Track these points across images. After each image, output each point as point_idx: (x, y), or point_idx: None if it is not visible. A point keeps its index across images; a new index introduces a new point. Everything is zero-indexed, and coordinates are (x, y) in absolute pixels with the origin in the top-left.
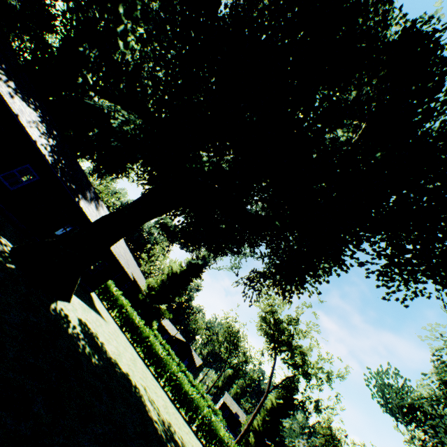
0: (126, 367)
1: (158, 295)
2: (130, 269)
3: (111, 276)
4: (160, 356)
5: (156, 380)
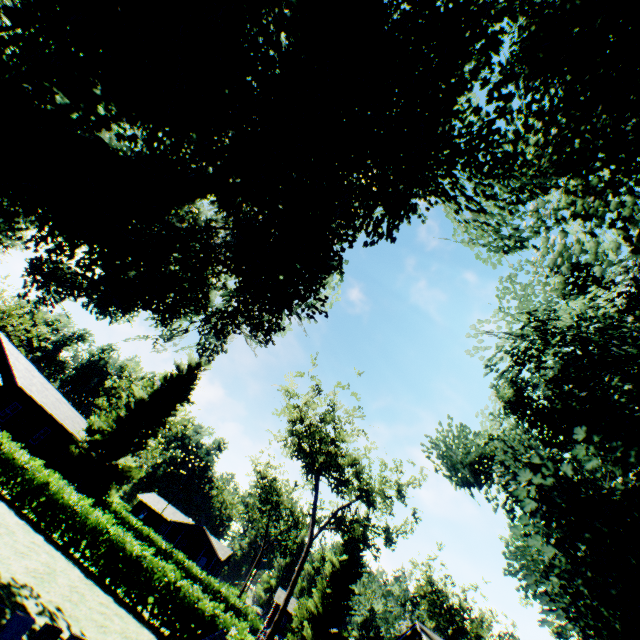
0: None
1: (111, 441)
2: (37, 397)
3: None
4: (72, 509)
5: (56, 549)
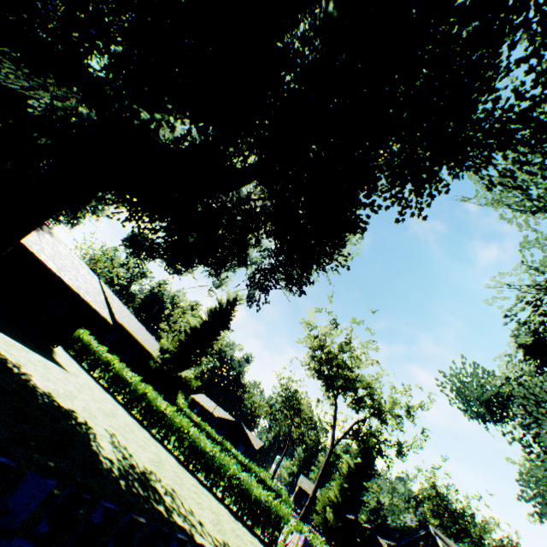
0: (77, 407)
1: (176, 359)
2: (128, 327)
3: (80, 323)
4: (163, 413)
5: (157, 442)
